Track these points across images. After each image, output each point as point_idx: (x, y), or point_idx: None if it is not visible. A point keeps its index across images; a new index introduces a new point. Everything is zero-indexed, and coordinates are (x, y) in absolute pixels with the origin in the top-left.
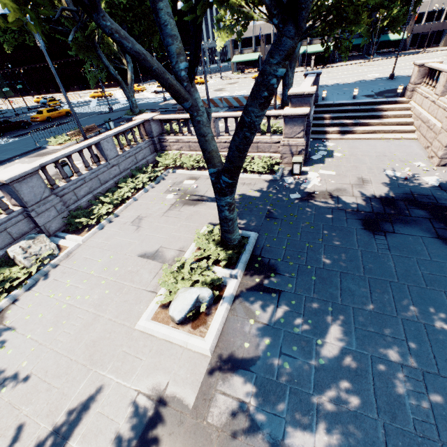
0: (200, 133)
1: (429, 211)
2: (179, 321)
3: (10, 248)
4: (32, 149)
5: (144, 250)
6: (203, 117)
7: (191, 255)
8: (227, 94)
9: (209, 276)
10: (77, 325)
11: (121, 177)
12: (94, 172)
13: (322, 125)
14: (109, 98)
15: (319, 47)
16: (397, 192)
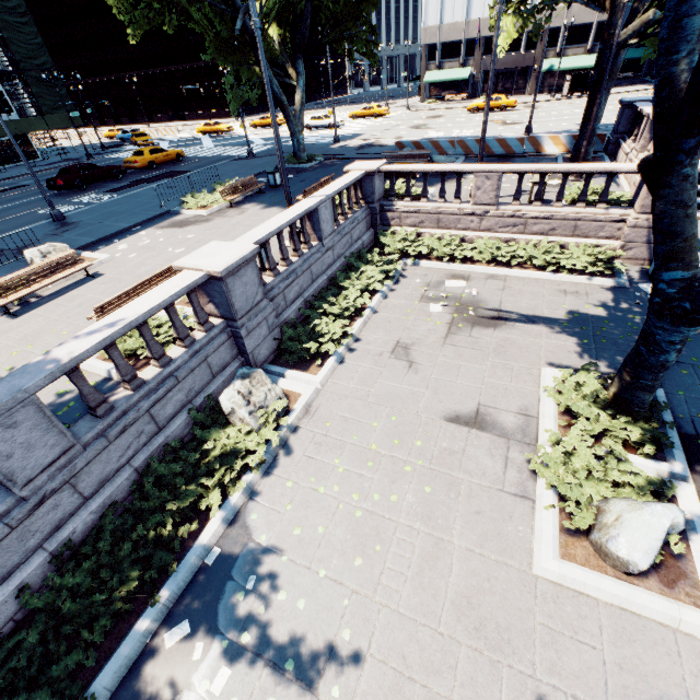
0: (678, 199)
1: None
2: (640, 571)
3: (224, 394)
4: (158, 214)
5: (450, 409)
6: (696, 169)
7: (555, 425)
8: (441, 134)
9: (636, 474)
10: (409, 557)
11: (334, 269)
12: (306, 259)
13: None
14: (228, 134)
15: (576, 62)
16: None
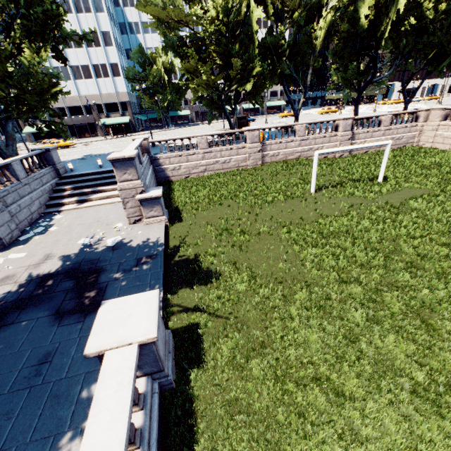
0: None
1: (78, 279)
2: None
3: None
4: None
5: None
6: None
7: None
8: None
9: None
10: None
11: None
12: None
13: (61, 197)
14: None
15: (117, 120)
16: (68, 264)
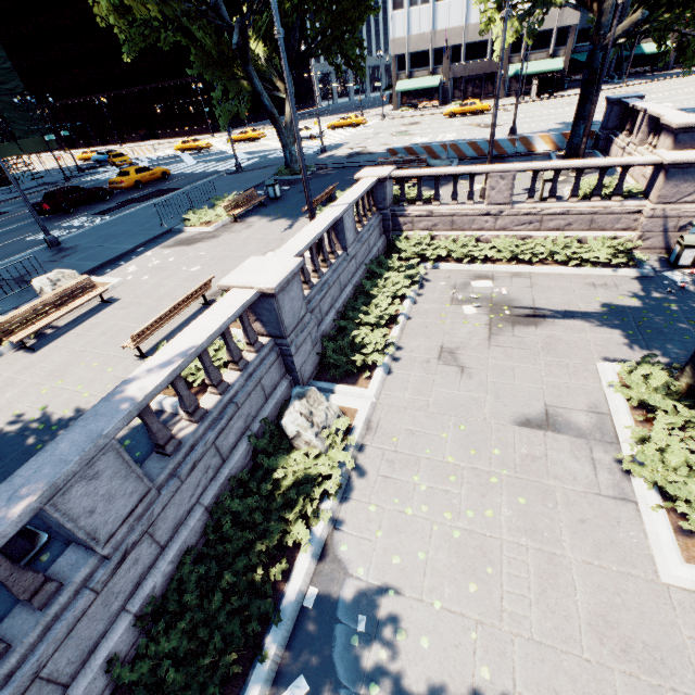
0: None
1: None
2: None
3: (287, 417)
4: (160, 234)
5: (517, 412)
6: None
7: (632, 421)
8: (425, 140)
9: None
10: (526, 577)
11: (358, 277)
12: (334, 269)
13: None
14: (207, 150)
15: (541, 66)
16: None
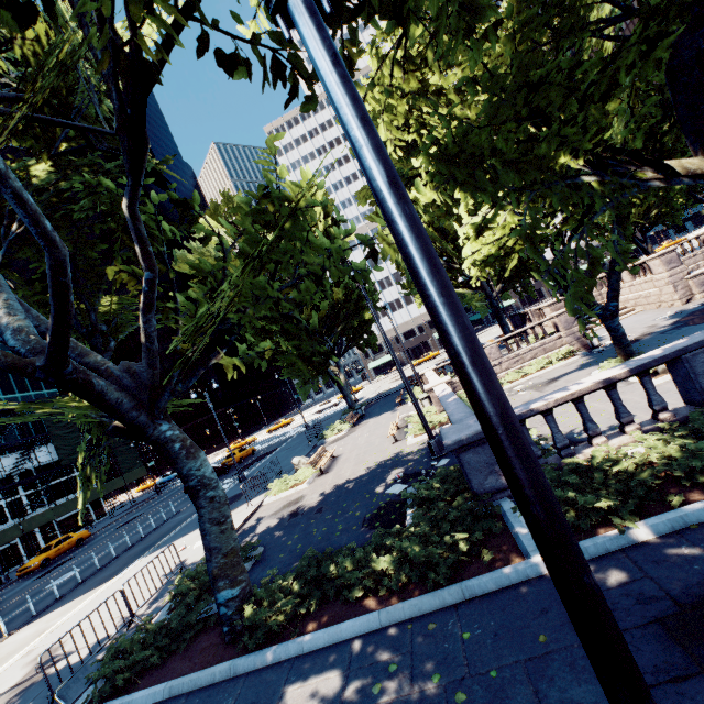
0: None
1: None
2: None
3: None
4: (313, 447)
5: None
6: None
7: None
8: None
9: None
10: None
11: None
12: None
13: None
14: (255, 442)
15: None
16: (683, 316)
